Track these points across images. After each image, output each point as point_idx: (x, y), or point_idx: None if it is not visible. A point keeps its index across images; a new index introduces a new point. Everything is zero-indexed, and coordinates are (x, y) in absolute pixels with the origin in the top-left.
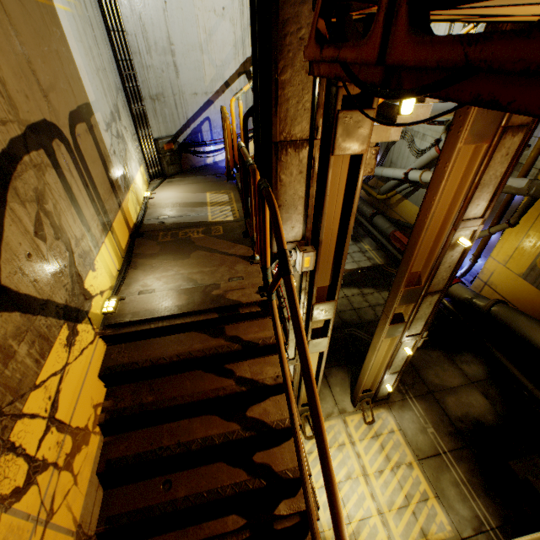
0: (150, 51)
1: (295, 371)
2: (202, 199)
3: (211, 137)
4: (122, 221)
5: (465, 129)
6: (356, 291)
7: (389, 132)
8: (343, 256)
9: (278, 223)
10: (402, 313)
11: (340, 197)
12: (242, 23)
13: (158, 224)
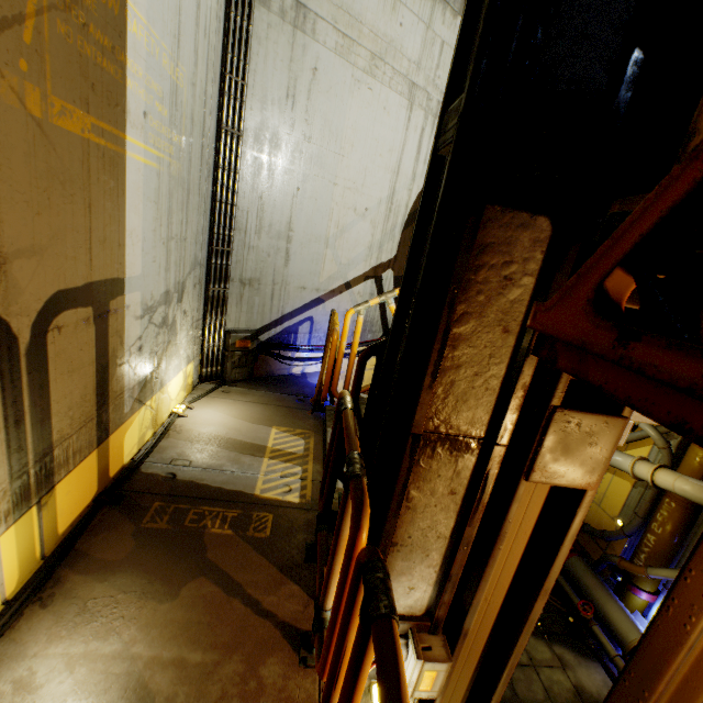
0: (261, 231)
1: None
2: (260, 438)
3: (308, 341)
4: (92, 469)
5: None
6: None
7: None
8: (507, 667)
9: None
10: None
11: (519, 544)
12: (385, 227)
13: (162, 478)
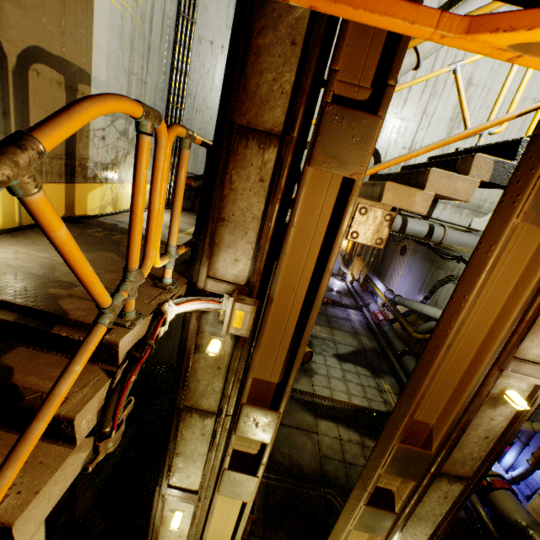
0: (206, 99)
1: (194, 518)
2: (183, 228)
3: None
4: (60, 196)
5: (526, 197)
6: (355, 437)
7: (413, 198)
8: (303, 337)
9: (73, 105)
10: (394, 492)
11: (317, 242)
12: None
13: (108, 224)
